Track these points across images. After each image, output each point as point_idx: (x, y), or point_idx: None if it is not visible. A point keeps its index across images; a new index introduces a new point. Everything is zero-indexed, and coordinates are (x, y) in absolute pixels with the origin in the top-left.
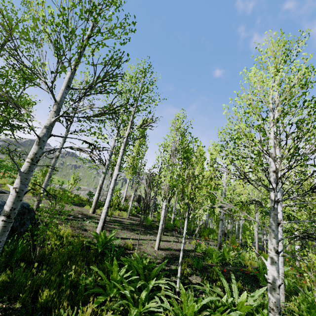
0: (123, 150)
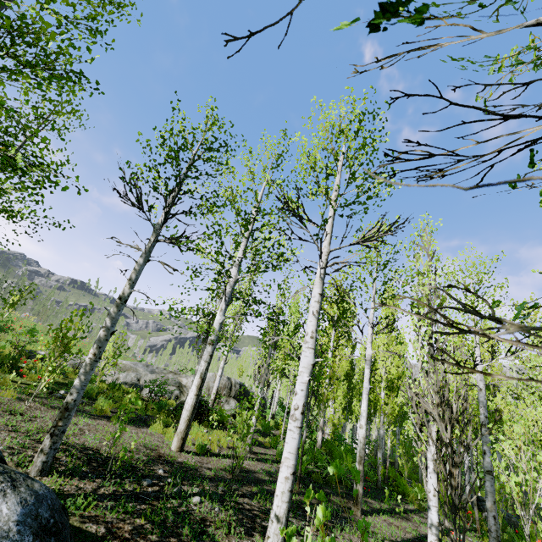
0: (320, 297)
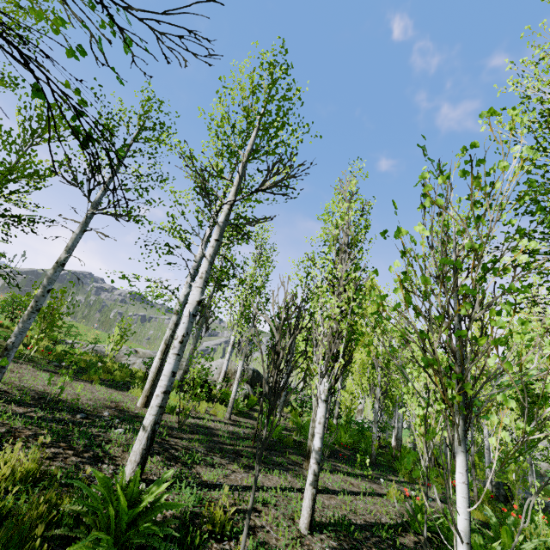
0: (216, 243)
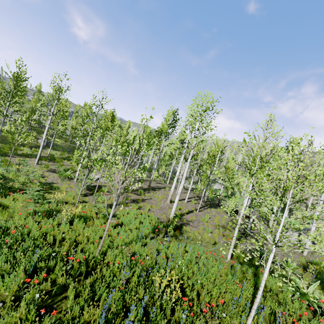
0: None
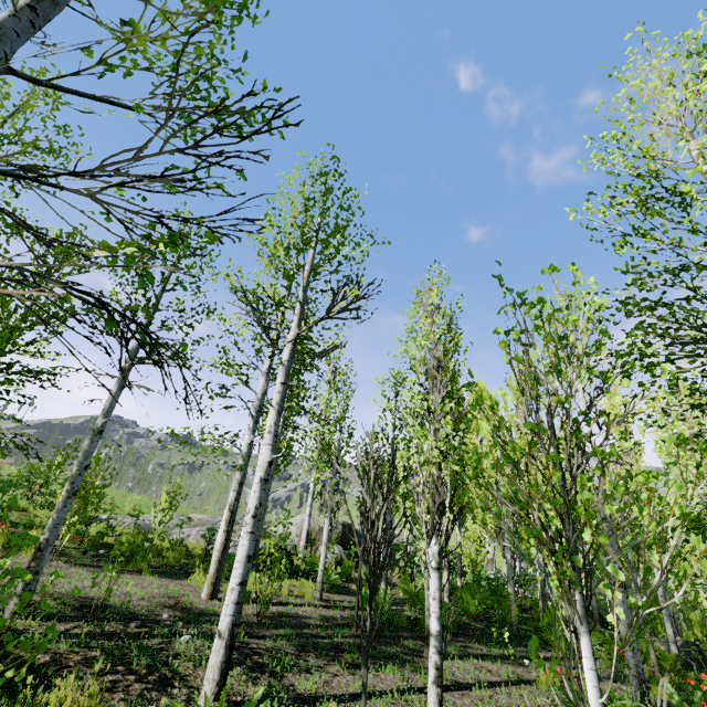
0: (282, 387)
